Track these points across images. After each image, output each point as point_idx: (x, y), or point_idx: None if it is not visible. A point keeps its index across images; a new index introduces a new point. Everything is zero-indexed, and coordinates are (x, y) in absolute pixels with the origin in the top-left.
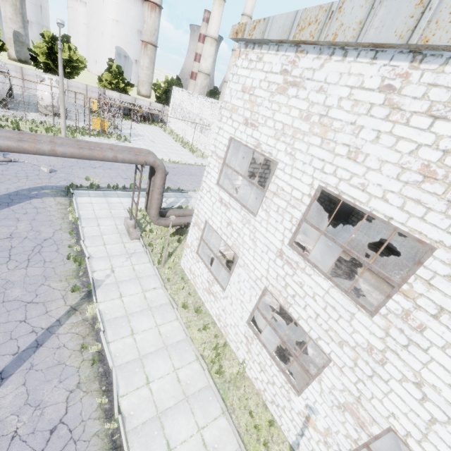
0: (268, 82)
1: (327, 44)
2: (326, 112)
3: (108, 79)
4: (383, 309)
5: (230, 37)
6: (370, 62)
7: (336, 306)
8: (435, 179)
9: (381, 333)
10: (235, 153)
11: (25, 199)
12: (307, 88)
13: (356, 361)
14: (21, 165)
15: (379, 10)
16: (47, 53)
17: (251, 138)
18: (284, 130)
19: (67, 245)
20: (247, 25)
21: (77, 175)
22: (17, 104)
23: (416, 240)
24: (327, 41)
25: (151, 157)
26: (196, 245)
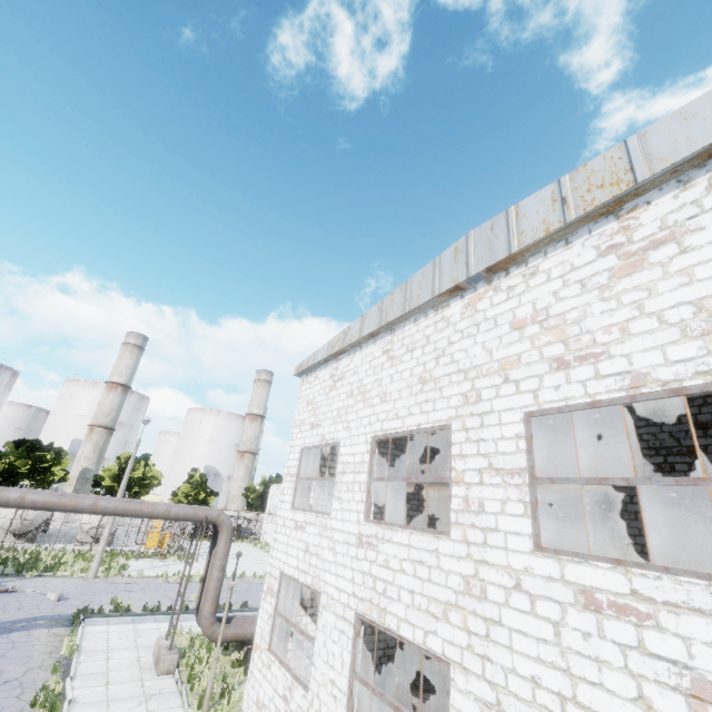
0: (323, 389)
1: (350, 348)
2: (361, 383)
3: (186, 491)
4: (452, 515)
5: (294, 374)
6: (374, 345)
7: (422, 557)
8: (427, 381)
9: (464, 548)
10: (315, 475)
11: (2, 632)
12: (347, 377)
13: (467, 626)
14: (19, 595)
15: (365, 321)
16: (117, 474)
17: (318, 436)
18: (339, 413)
19: (40, 687)
20: (304, 362)
21: (98, 601)
22: (49, 537)
23: (440, 428)
24: (347, 345)
25: (215, 510)
26: (267, 632)
